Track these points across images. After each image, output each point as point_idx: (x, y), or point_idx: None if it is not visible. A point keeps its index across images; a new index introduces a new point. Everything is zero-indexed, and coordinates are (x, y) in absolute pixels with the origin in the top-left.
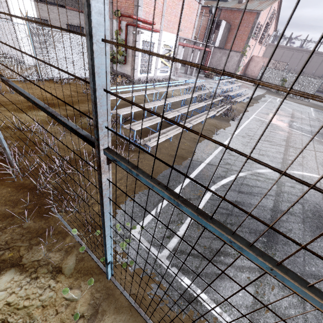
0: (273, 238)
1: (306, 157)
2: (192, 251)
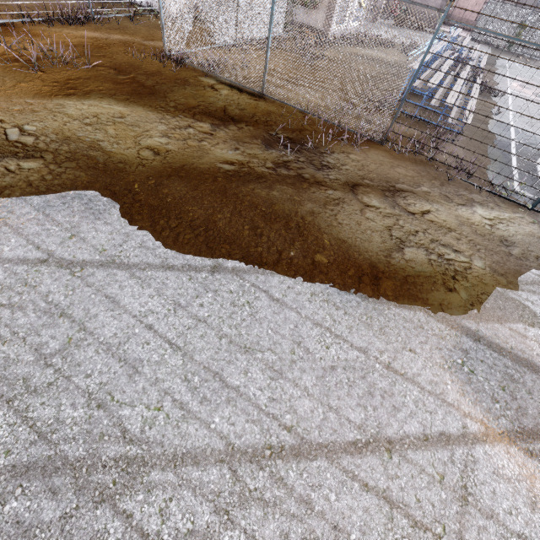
0: None
1: None
2: None
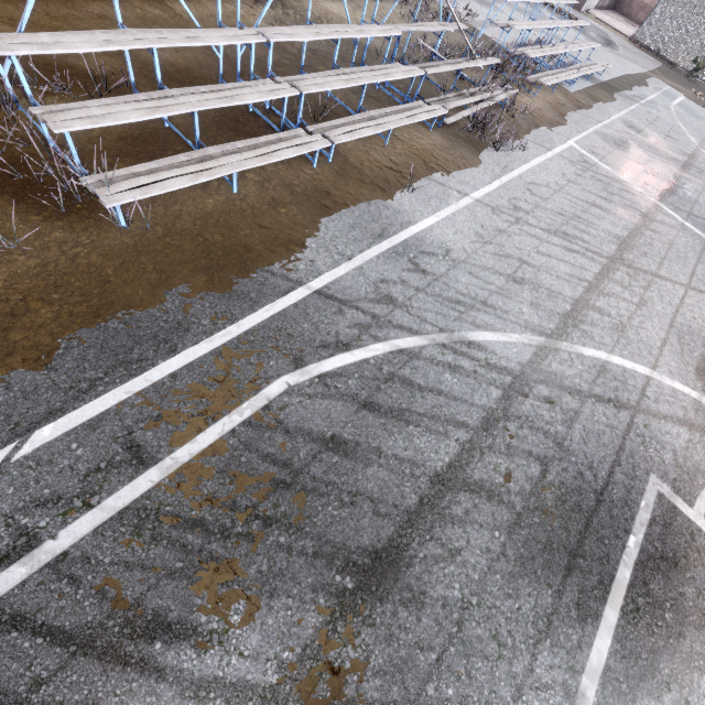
0: (383, 579)
1: (649, 305)
2: (59, 618)
